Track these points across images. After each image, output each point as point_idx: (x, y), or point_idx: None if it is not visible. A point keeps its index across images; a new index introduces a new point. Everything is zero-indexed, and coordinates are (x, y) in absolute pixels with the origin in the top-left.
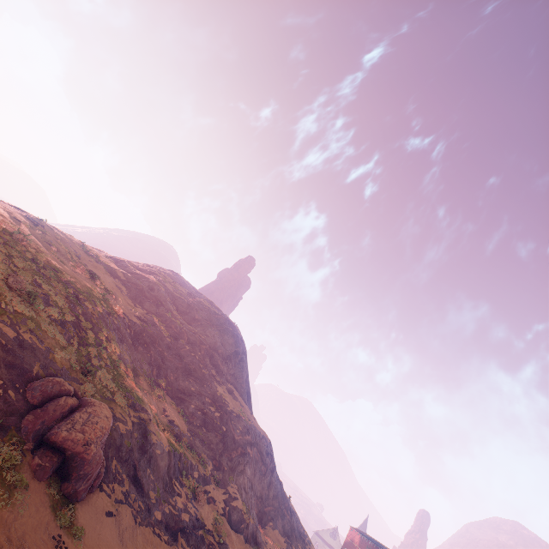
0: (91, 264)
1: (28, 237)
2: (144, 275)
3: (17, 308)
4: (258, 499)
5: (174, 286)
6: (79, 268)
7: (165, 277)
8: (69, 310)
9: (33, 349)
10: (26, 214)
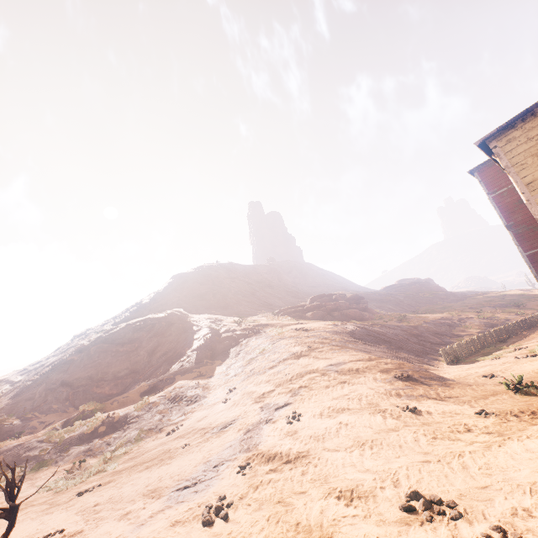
0: None
1: None
2: None
3: None
4: (125, 378)
5: None
6: None
7: None
8: None
9: None
10: None
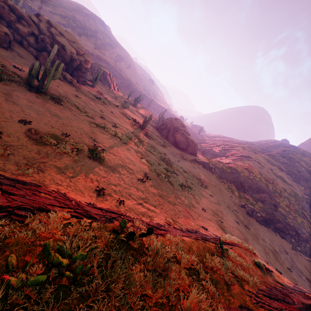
0: (275, 170)
1: (269, 176)
2: (290, 163)
3: (299, 219)
4: None
5: (303, 161)
6: (277, 177)
7: (295, 155)
8: (299, 209)
9: (310, 234)
10: (254, 160)
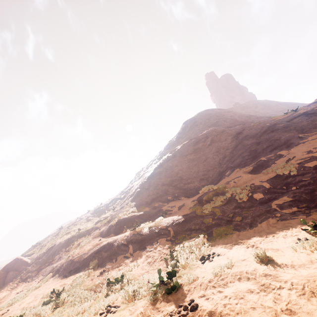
0: None
1: None
2: None
3: (26, 252)
4: (206, 175)
5: None
6: None
7: None
8: (56, 233)
9: None
10: None
